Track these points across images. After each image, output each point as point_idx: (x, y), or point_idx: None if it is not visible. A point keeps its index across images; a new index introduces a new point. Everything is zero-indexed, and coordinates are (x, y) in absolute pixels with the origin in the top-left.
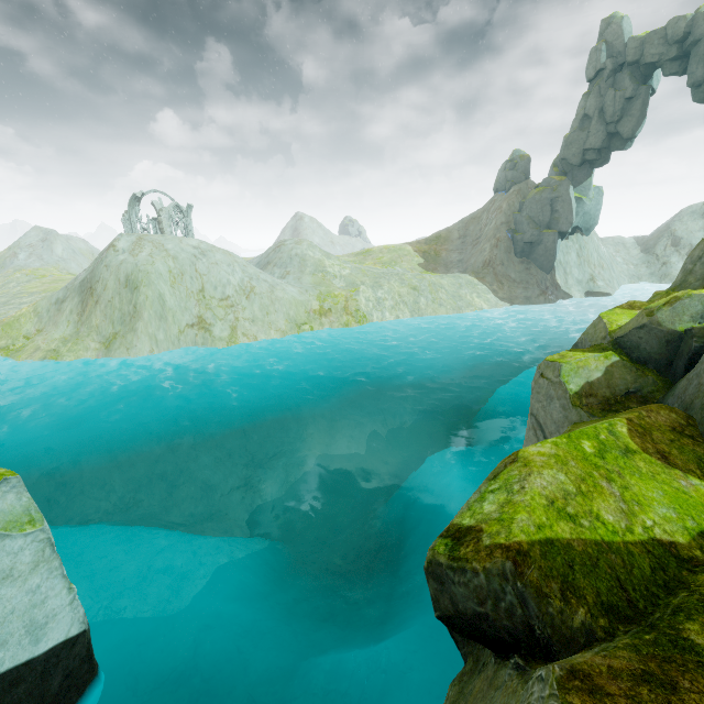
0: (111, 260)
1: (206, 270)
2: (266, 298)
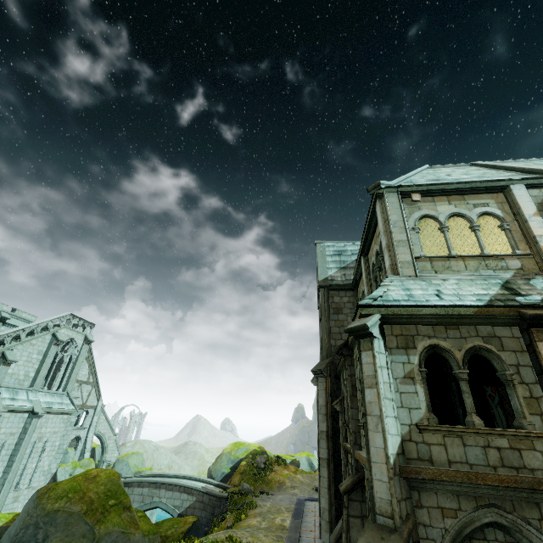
0: (124, 448)
1: (157, 455)
2: (177, 471)
